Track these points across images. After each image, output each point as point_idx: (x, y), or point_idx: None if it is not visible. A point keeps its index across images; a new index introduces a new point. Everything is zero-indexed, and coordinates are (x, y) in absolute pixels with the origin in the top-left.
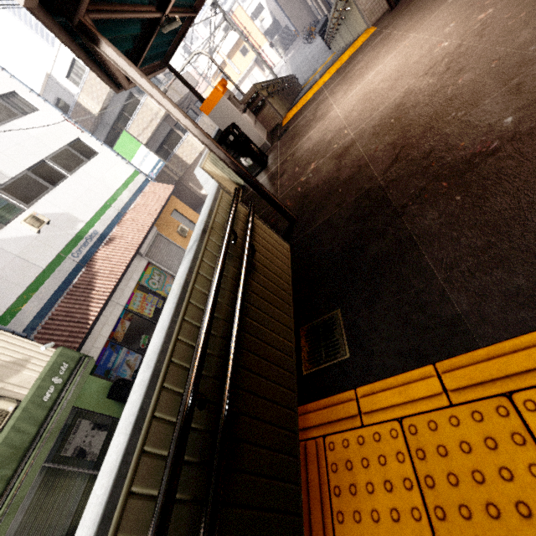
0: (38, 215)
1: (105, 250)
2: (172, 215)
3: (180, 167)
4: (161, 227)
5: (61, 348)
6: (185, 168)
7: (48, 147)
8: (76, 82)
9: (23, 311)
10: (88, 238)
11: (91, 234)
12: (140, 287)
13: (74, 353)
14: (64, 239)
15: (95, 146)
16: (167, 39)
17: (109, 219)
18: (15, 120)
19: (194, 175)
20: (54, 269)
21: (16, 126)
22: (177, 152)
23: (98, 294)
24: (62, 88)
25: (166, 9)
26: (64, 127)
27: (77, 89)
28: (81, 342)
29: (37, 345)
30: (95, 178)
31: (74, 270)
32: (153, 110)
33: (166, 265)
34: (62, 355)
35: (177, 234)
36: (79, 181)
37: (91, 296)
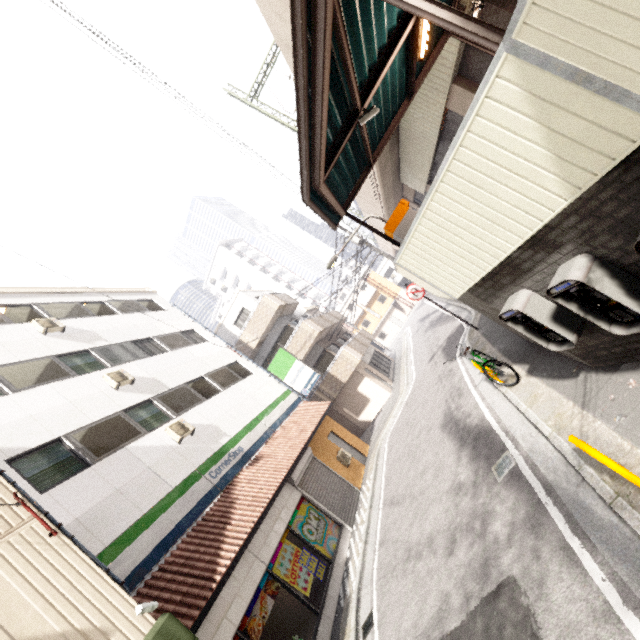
0: (184, 422)
1: (248, 471)
2: (329, 438)
3: (334, 388)
4: (316, 450)
5: (166, 616)
6: (339, 388)
7: (209, 367)
8: (241, 326)
9: (129, 550)
10: (231, 454)
11: (235, 450)
12: (290, 535)
13: (183, 631)
14: (204, 453)
15: (251, 368)
16: (348, 181)
17: (257, 435)
18: (188, 347)
19: (349, 397)
20: (184, 490)
21: (187, 351)
22: (331, 370)
23: (234, 530)
24: (228, 333)
25: (364, 103)
26: (225, 353)
27: (241, 331)
28: (197, 619)
29: (131, 603)
30: (246, 394)
31: (207, 495)
32: (307, 333)
33: (326, 502)
34: (164, 632)
35: (337, 461)
36: (232, 395)
37: (224, 533)
